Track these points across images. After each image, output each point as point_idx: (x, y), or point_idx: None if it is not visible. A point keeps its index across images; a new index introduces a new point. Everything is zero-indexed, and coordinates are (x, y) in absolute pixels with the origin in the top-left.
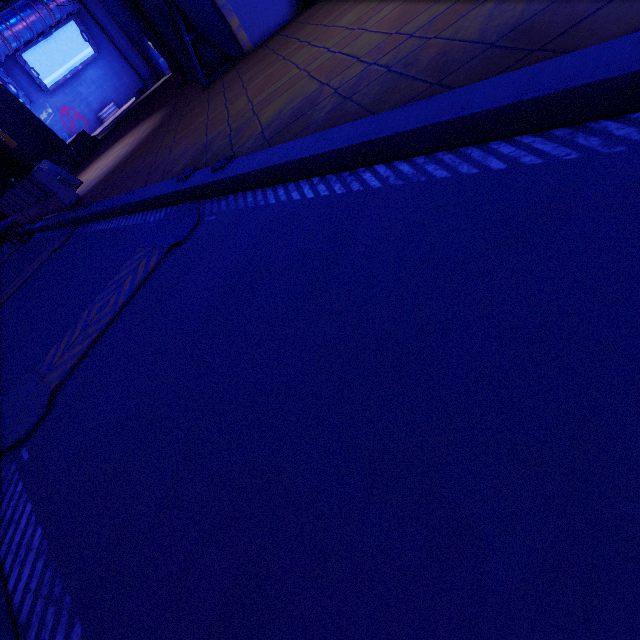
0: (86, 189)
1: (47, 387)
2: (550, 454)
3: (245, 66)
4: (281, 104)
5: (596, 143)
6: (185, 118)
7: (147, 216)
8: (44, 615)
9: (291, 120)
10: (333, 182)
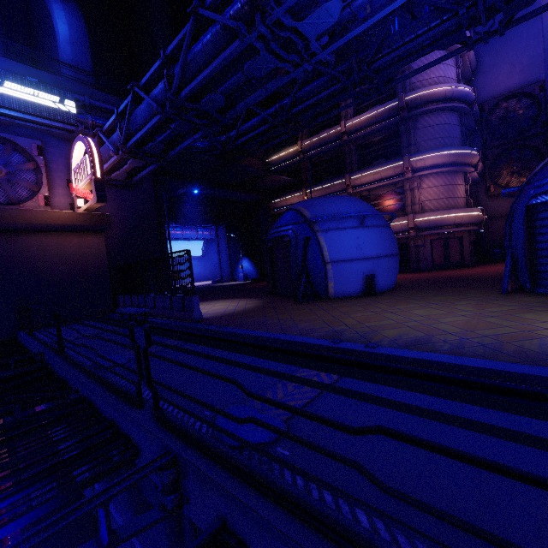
0: (203, 316)
1: (276, 417)
2: None
3: (334, 304)
4: (397, 333)
5: None
6: (293, 311)
7: None
8: (413, 543)
9: (416, 343)
10: None
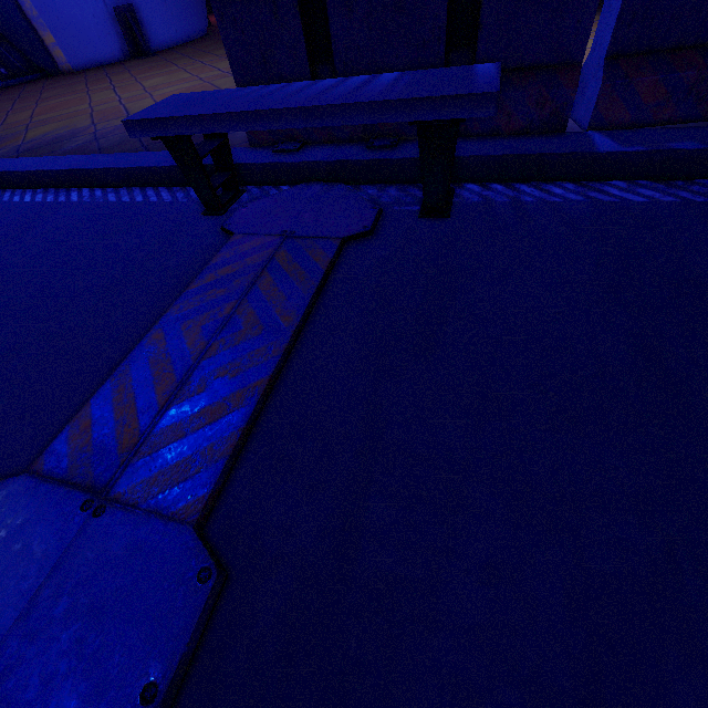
0: None
1: None
2: (45, 314)
3: (54, 84)
4: (53, 128)
5: (181, 196)
6: None
7: None
8: None
9: (49, 143)
10: (50, 194)
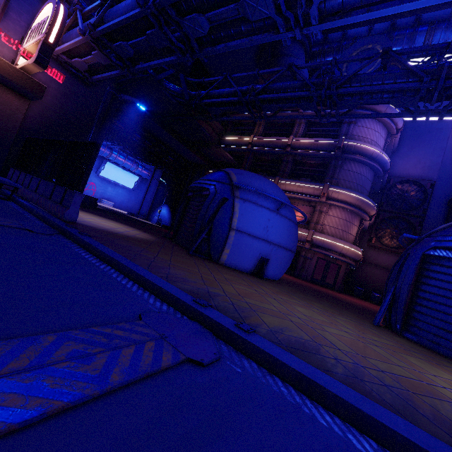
0: (81, 221)
1: None
2: None
3: (221, 268)
4: (278, 323)
5: None
6: (177, 256)
7: (145, 293)
8: None
9: (302, 347)
10: None
